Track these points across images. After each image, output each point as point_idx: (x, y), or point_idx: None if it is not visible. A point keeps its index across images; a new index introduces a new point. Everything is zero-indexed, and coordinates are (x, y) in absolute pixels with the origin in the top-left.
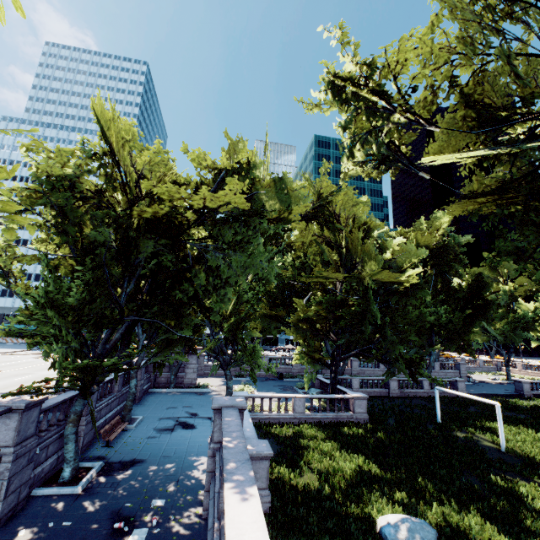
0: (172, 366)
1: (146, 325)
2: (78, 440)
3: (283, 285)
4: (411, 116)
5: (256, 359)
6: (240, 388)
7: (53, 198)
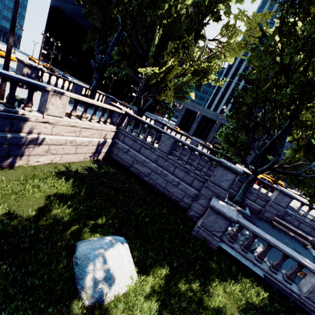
0: None
1: None
2: (243, 191)
3: None
4: None
5: None
6: None
7: None
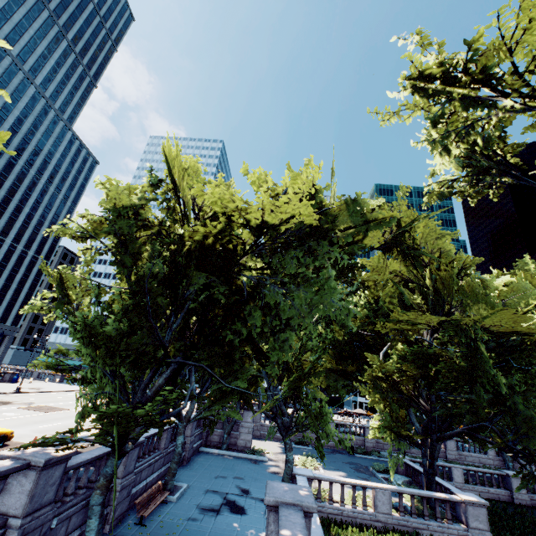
0: (225, 422)
1: (199, 371)
2: (103, 515)
3: (350, 335)
4: (530, 104)
5: (324, 427)
6: (302, 460)
7: (115, 228)
